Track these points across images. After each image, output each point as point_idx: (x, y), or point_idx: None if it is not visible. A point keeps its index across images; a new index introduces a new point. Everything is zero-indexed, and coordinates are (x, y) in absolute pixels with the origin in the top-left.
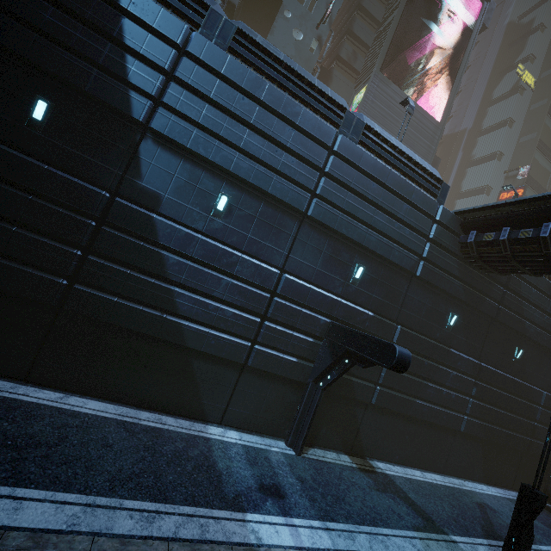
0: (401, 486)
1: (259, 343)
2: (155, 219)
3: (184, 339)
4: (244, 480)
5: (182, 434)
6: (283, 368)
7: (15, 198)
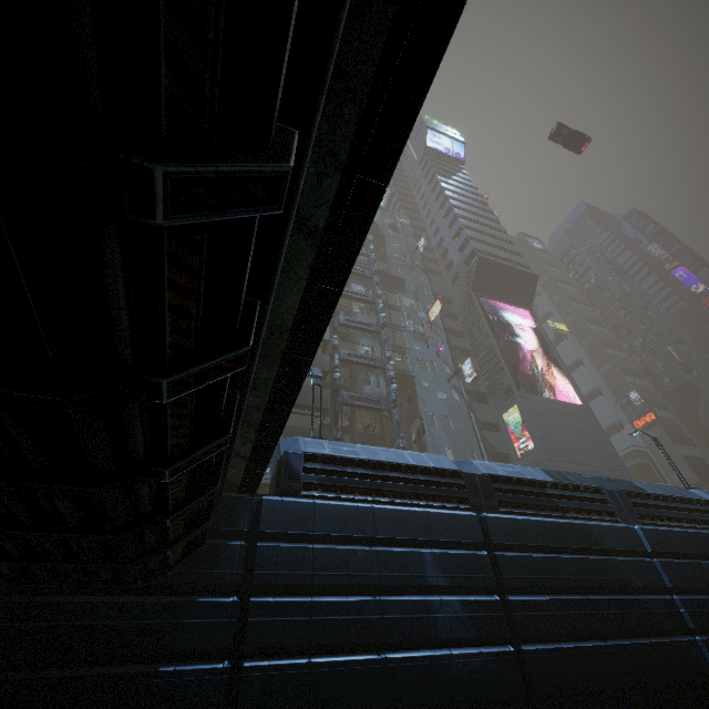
0: None
1: None
2: None
3: None
4: None
5: None
6: None
7: None
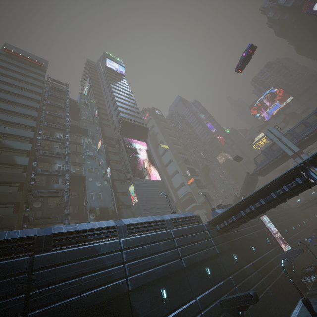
0: None
1: None
2: None
3: None
4: None
5: None
6: None
7: None
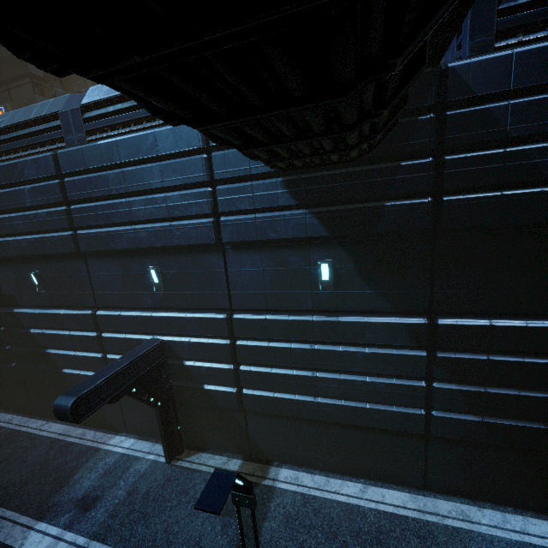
0: (272, 509)
1: None
2: (16, 313)
3: (71, 382)
4: (77, 491)
5: (83, 447)
6: None
7: None
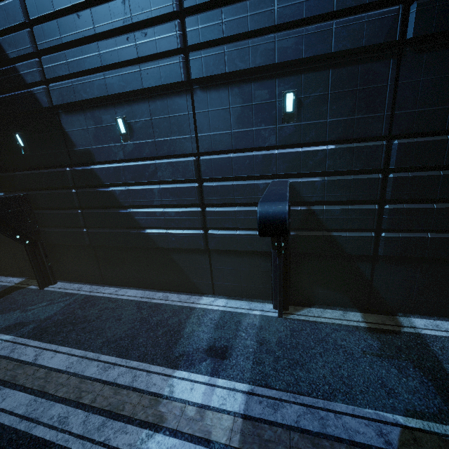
0: (439, 352)
1: (209, 228)
2: (94, 169)
3: (155, 243)
4: (198, 343)
5: (175, 306)
6: (241, 244)
7: (43, 196)
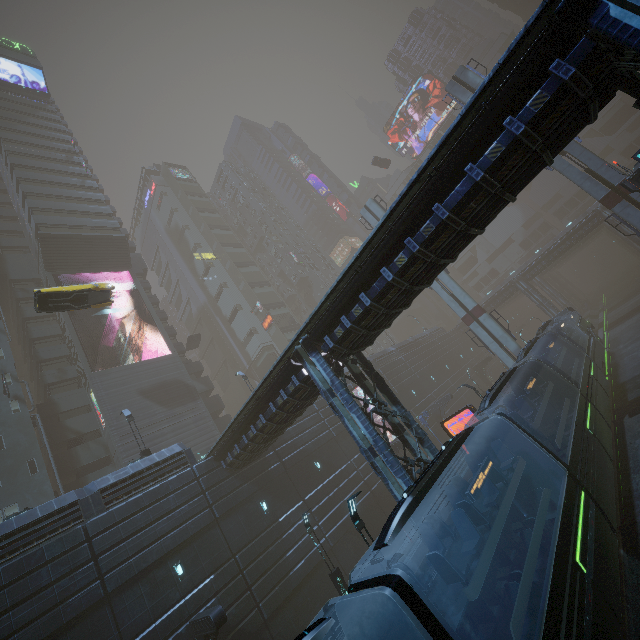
0: None
1: None
2: None
3: None
4: None
5: None
6: None
7: None
